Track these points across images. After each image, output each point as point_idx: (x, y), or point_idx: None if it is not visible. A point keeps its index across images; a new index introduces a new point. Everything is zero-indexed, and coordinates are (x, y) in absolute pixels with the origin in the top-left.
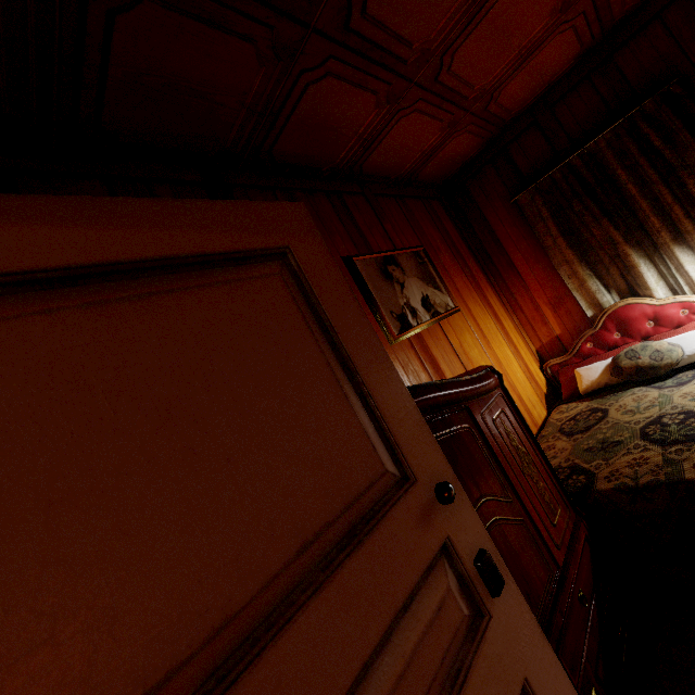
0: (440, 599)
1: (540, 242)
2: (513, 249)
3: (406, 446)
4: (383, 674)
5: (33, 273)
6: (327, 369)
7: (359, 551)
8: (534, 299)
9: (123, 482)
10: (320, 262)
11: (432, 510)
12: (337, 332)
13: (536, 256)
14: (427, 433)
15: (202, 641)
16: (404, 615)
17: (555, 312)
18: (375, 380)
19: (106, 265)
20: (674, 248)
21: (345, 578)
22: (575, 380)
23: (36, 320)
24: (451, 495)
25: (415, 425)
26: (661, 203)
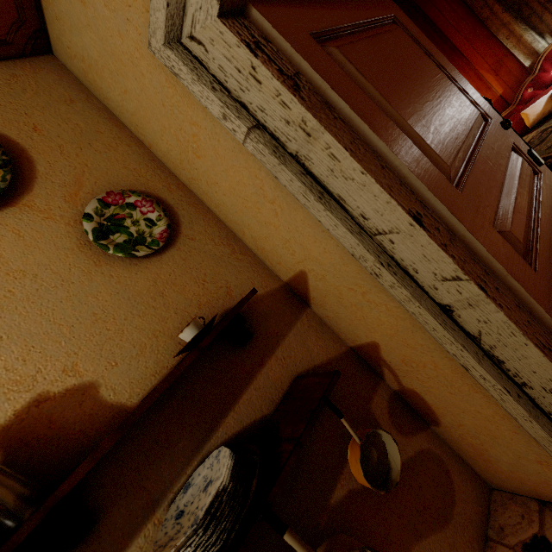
0: (520, 161)
1: (477, 18)
2: (453, 34)
3: (481, 106)
4: (512, 176)
5: (347, 26)
6: (439, 70)
7: (486, 137)
8: (477, 71)
9: (414, 97)
10: (407, 22)
11: (503, 132)
12: (432, 56)
13: (475, 32)
14: (486, 103)
15: (460, 145)
16: (508, 165)
17: (496, 75)
18: (456, 77)
19: (358, 24)
20: None
21: (487, 143)
22: (521, 121)
23: (361, 42)
24: (510, 123)
25: (480, 98)
26: None
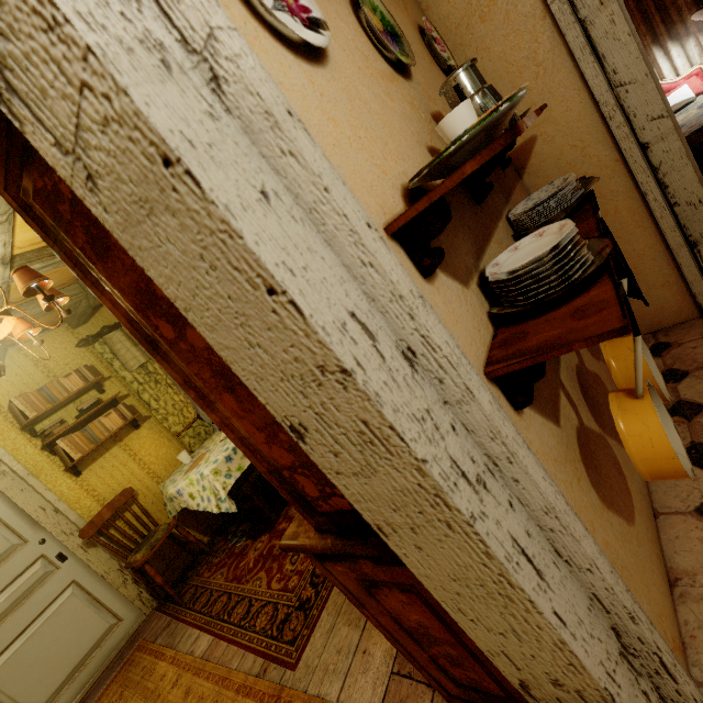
0: None
1: None
2: None
3: None
4: None
5: None
6: None
7: None
8: None
9: None
10: None
11: None
12: None
13: None
14: None
15: None
16: None
17: None
18: None
19: None
20: (653, 47)
21: None
22: None
23: None
24: None
25: None
26: (648, 15)
